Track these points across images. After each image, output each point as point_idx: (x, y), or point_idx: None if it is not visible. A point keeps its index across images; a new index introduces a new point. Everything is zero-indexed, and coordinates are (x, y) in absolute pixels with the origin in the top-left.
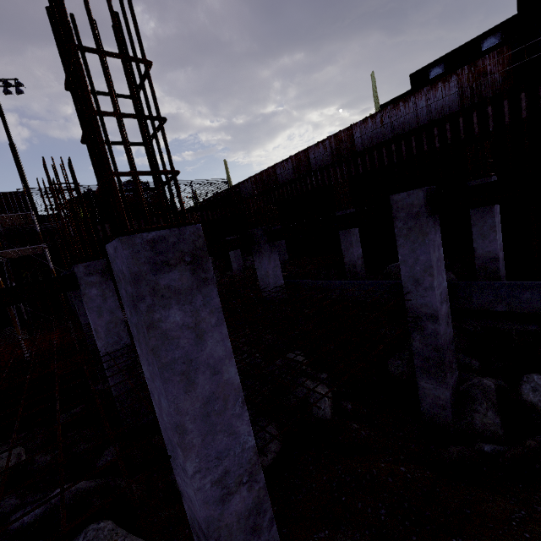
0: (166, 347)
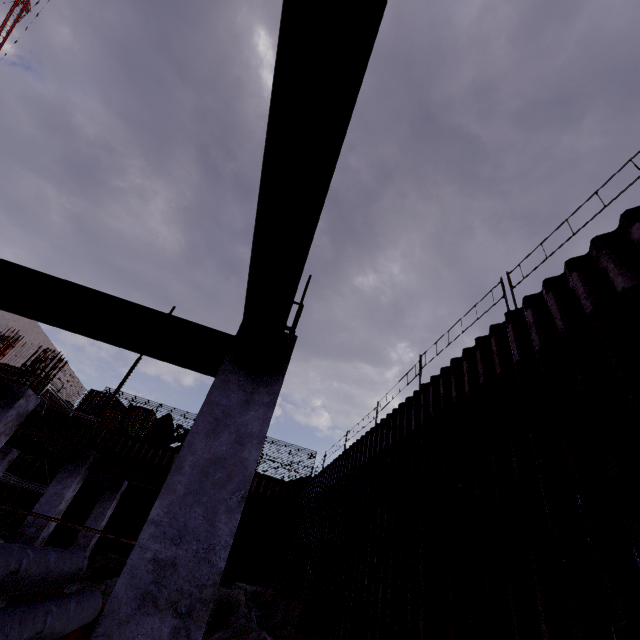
0: None
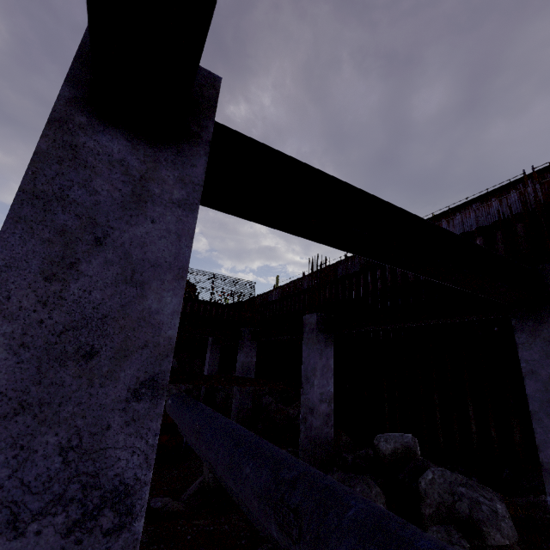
0: None
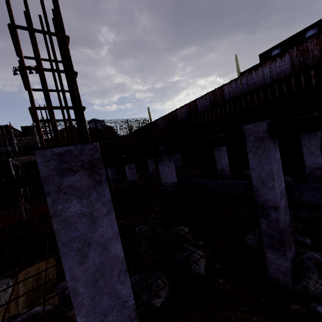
0: (66, 230)
